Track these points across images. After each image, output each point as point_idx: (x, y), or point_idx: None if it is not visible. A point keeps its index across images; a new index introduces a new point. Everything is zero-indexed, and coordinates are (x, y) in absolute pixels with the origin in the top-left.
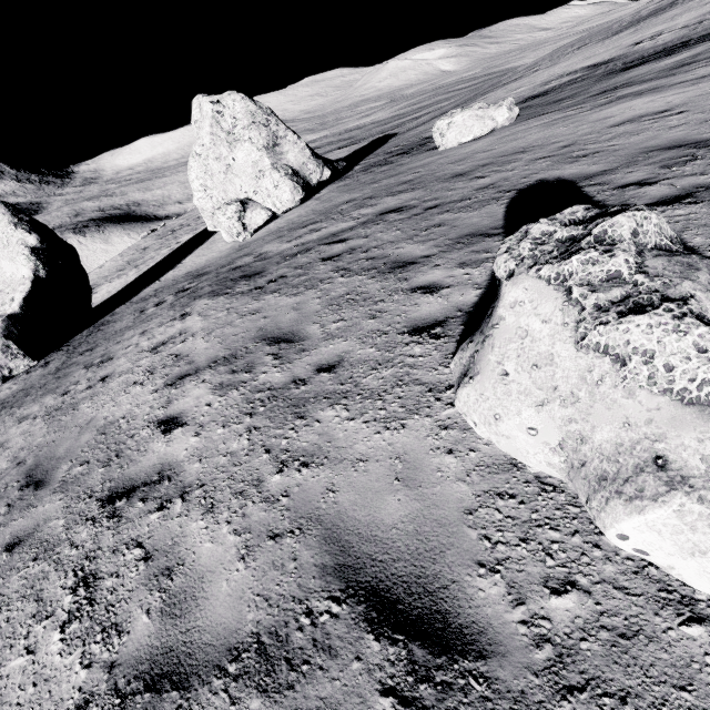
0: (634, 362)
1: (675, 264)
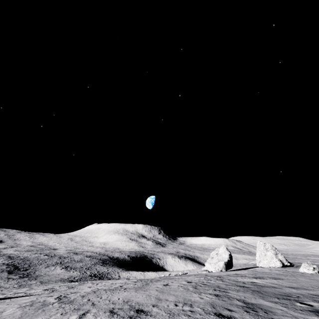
0: (305, 265)
1: (310, 263)
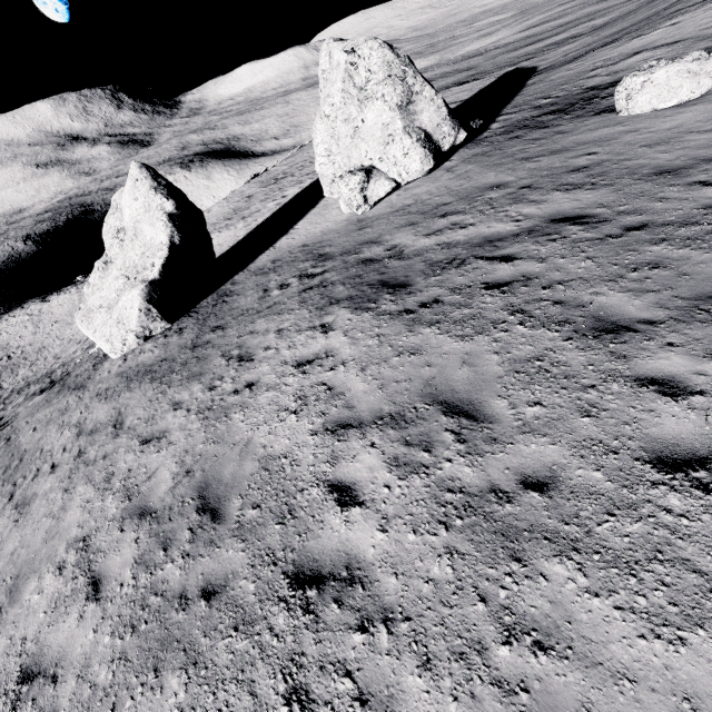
0: None
1: None
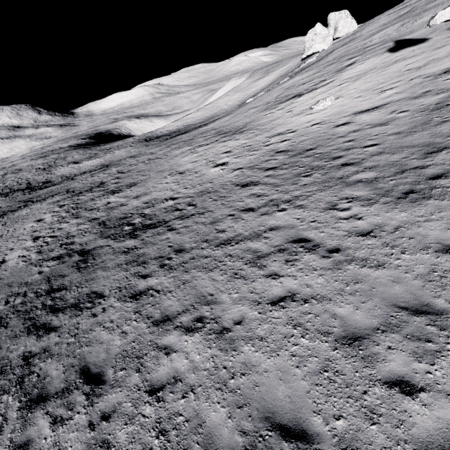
0: None
1: None
